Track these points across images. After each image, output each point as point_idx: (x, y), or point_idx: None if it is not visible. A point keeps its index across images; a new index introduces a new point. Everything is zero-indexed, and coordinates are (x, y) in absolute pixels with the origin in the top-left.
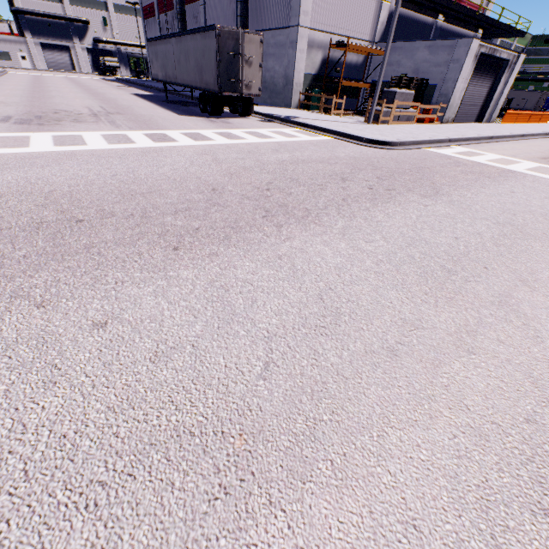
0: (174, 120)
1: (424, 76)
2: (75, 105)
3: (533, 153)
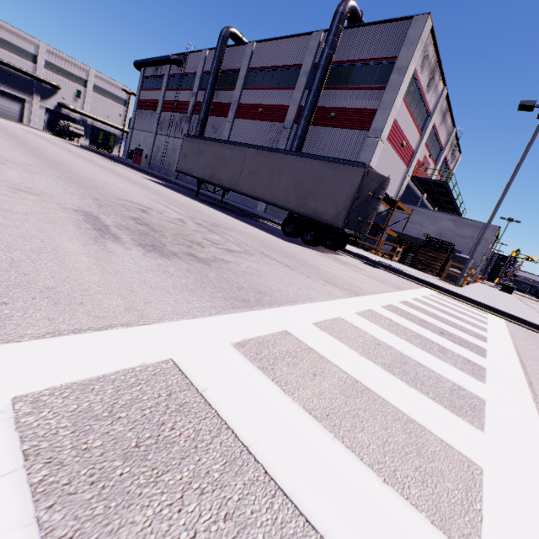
0: (309, 255)
1: (448, 241)
2: (128, 190)
3: None
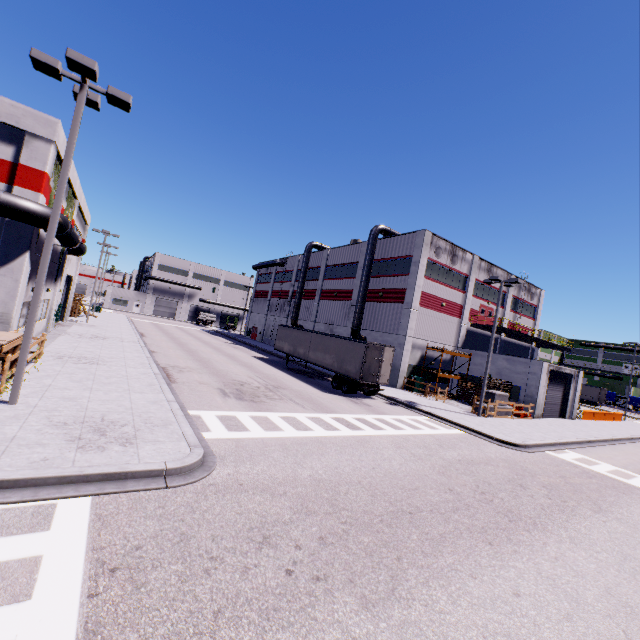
0: (328, 399)
1: (507, 378)
2: (238, 373)
3: (638, 465)
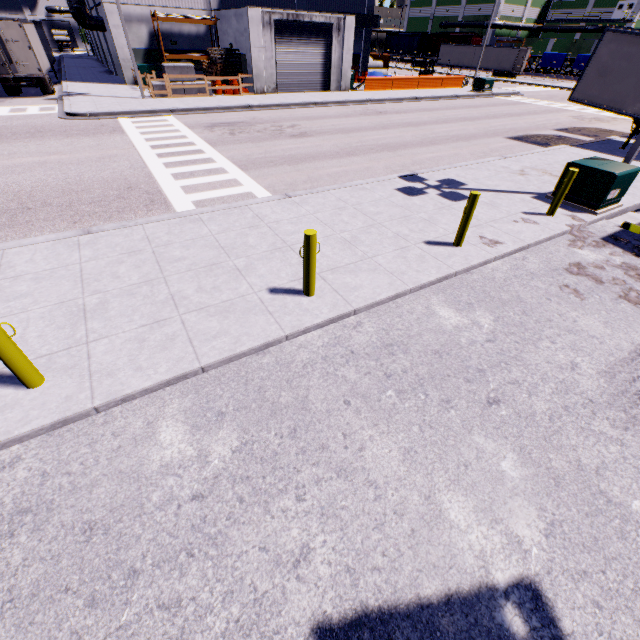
0: None
1: (240, 46)
2: None
3: (232, 120)
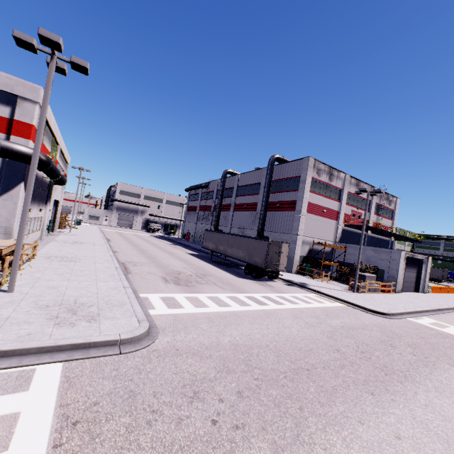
0: (242, 282)
1: (374, 264)
2: (176, 265)
3: None
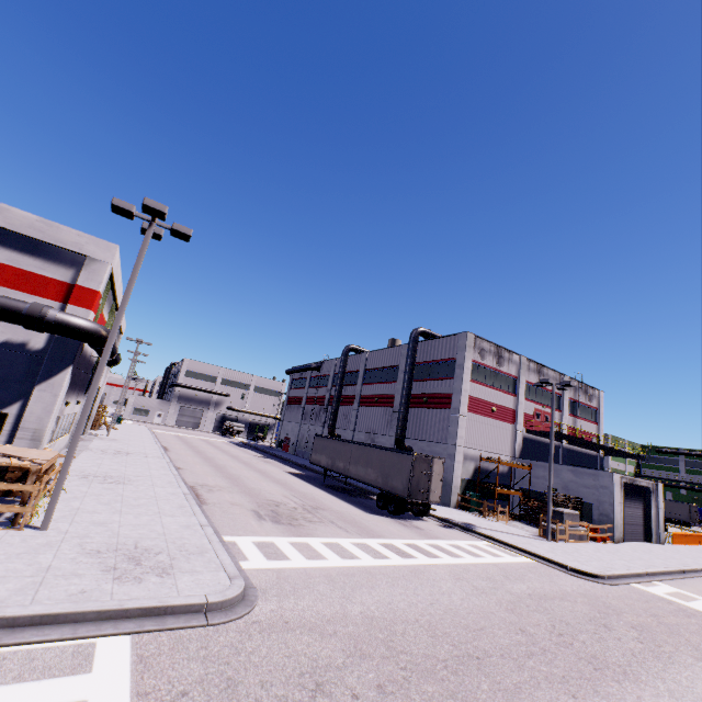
0: (374, 521)
1: (575, 493)
2: (272, 491)
3: None
